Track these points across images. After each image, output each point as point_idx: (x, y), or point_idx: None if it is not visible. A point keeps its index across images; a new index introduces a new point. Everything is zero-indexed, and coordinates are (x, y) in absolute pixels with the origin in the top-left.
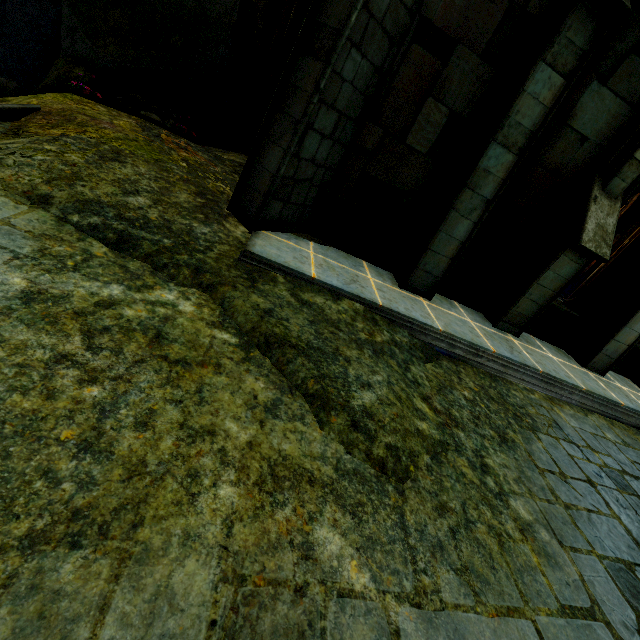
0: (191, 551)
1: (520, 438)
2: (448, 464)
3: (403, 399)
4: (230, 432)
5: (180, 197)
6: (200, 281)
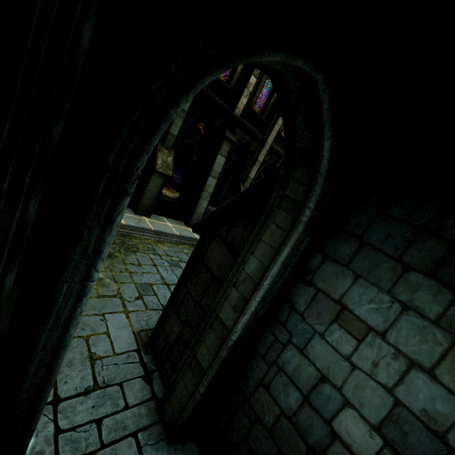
0: None
1: (122, 255)
2: None
3: None
4: None
5: None
6: None
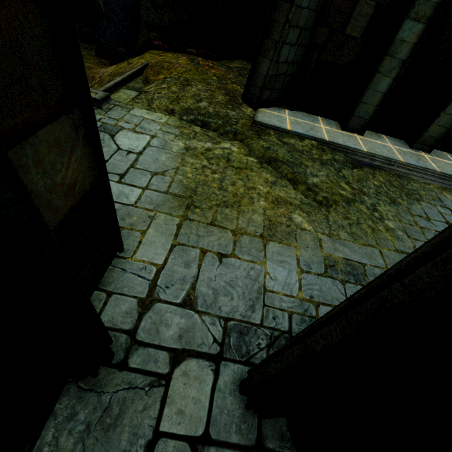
0: (255, 213)
1: (405, 202)
2: (354, 206)
3: (334, 182)
4: (260, 189)
5: (219, 98)
6: (237, 138)
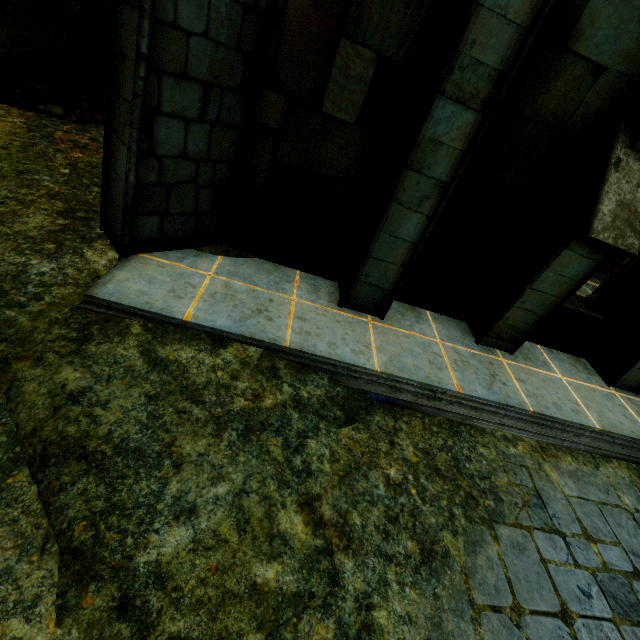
0: None
1: (461, 545)
2: None
3: (253, 522)
4: None
5: (30, 222)
6: None
